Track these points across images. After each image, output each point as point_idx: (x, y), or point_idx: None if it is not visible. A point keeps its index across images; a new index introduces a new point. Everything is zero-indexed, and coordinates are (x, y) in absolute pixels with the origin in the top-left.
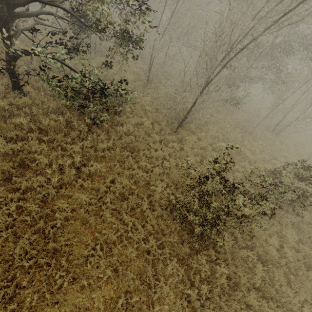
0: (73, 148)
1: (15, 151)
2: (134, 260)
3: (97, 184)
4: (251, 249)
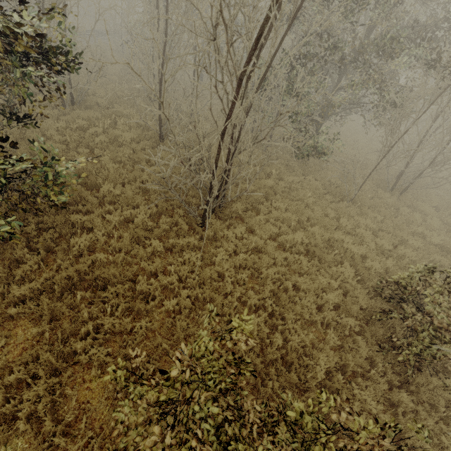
0: None
1: None
2: None
3: None
4: None
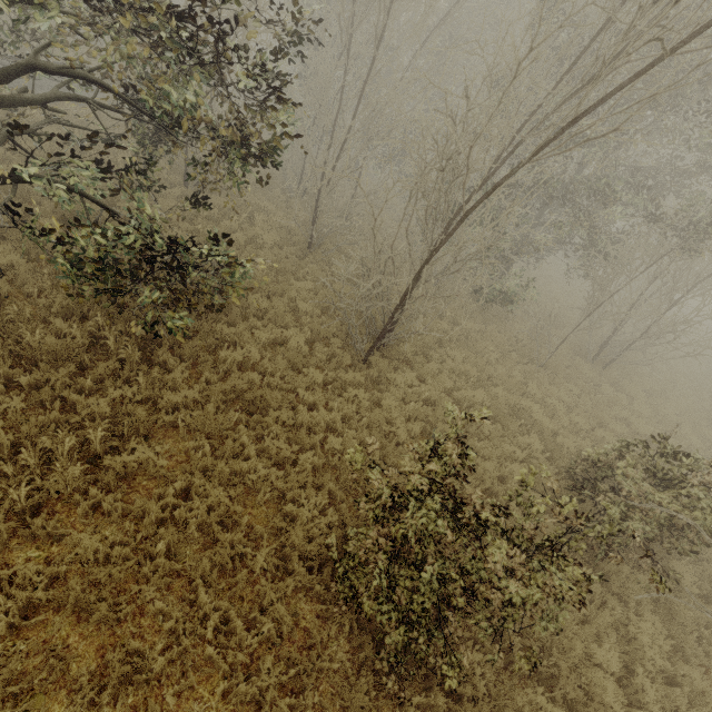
0: (92, 405)
1: None
2: None
3: (139, 500)
4: (548, 682)
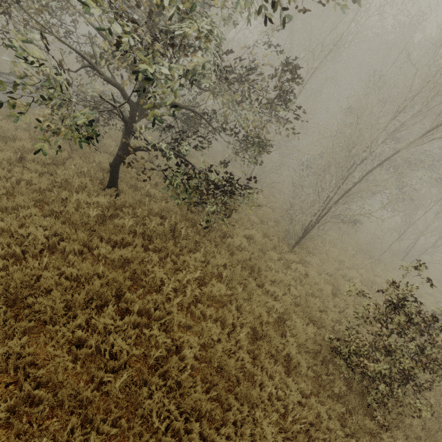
0: (189, 261)
1: (122, 259)
2: (293, 438)
3: (221, 311)
4: None
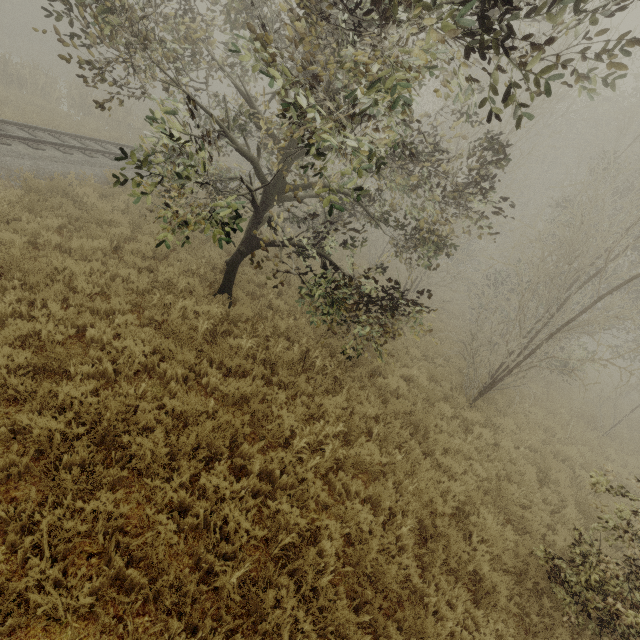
0: (327, 406)
1: (238, 394)
2: None
3: (373, 488)
4: None
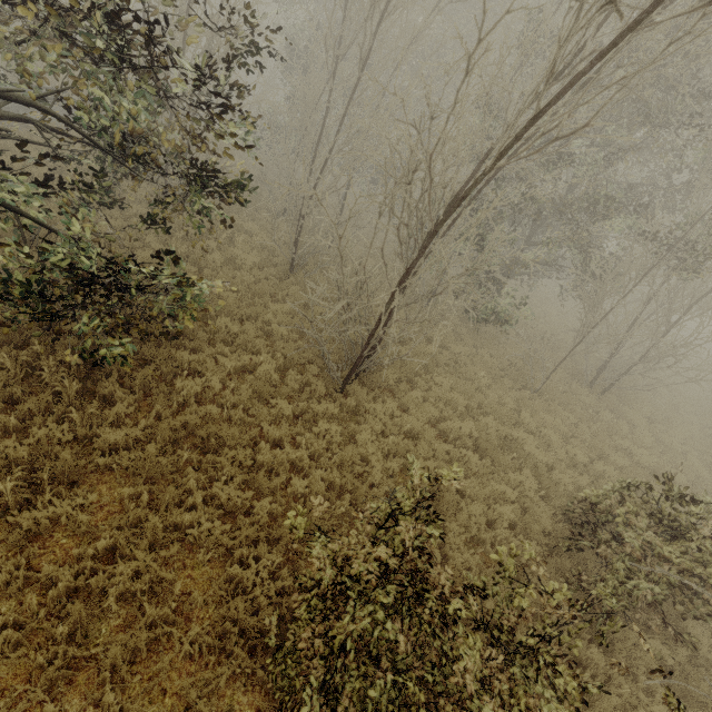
0: (6, 448)
1: None
2: None
3: (48, 566)
4: None
